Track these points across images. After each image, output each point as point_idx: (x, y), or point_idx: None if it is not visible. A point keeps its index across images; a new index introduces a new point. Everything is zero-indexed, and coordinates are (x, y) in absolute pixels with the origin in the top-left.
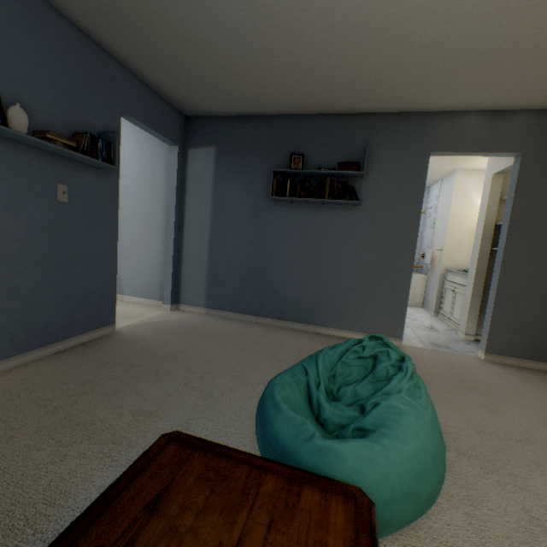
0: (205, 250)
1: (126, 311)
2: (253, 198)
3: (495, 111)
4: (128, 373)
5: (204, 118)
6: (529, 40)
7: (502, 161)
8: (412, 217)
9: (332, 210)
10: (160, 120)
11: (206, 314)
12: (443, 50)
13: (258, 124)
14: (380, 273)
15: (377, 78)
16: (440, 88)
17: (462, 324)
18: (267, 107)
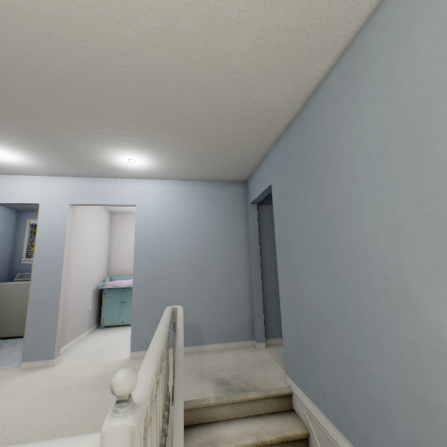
0: None
1: (242, 360)
2: None
3: None
4: None
5: None
6: None
7: None
8: None
9: None
10: None
11: None
12: None
13: None
14: None
15: None
16: None
17: None
18: None
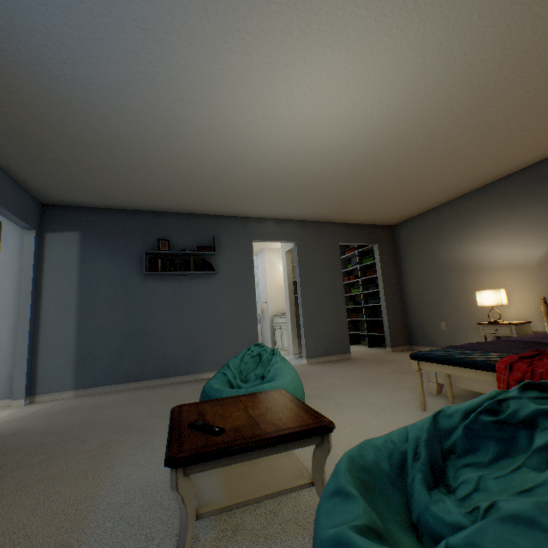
0: (72, 328)
1: None
2: (125, 274)
3: (280, 219)
4: (44, 447)
5: (66, 207)
6: (288, 194)
7: (289, 245)
8: (250, 279)
9: (196, 279)
10: (22, 207)
11: (76, 396)
12: (253, 192)
13: (125, 215)
14: (237, 320)
15: (219, 198)
16: (253, 206)
17: (291, 348)
18: (134, 205)
